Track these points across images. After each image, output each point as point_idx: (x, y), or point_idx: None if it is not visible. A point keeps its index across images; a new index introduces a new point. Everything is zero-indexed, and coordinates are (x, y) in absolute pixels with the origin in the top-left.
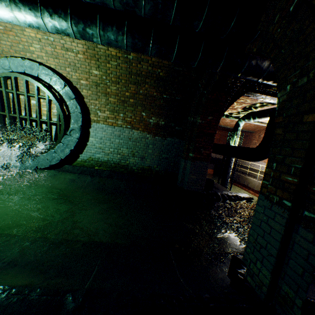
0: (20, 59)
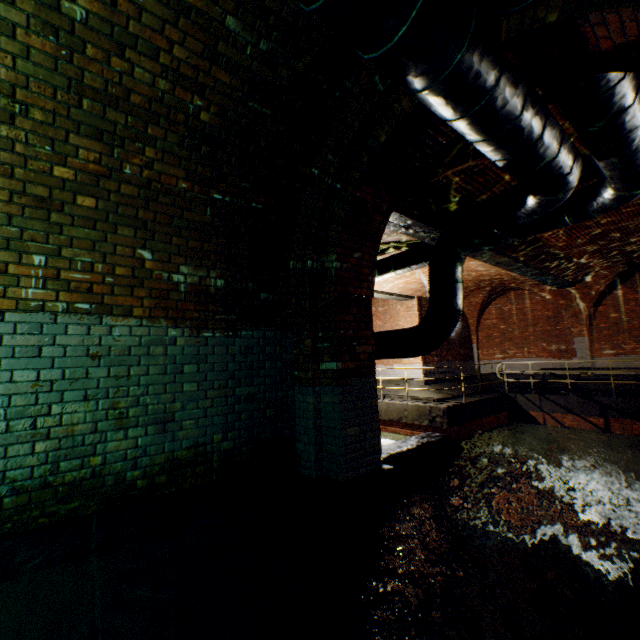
0: None
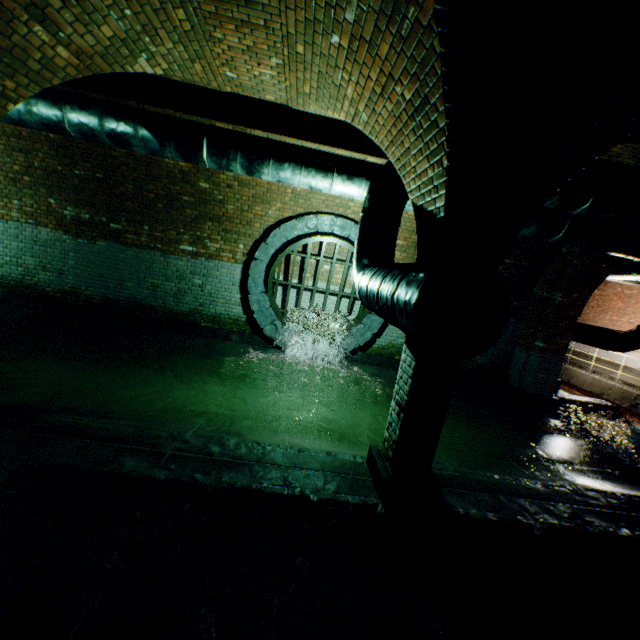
0: (332, 217)
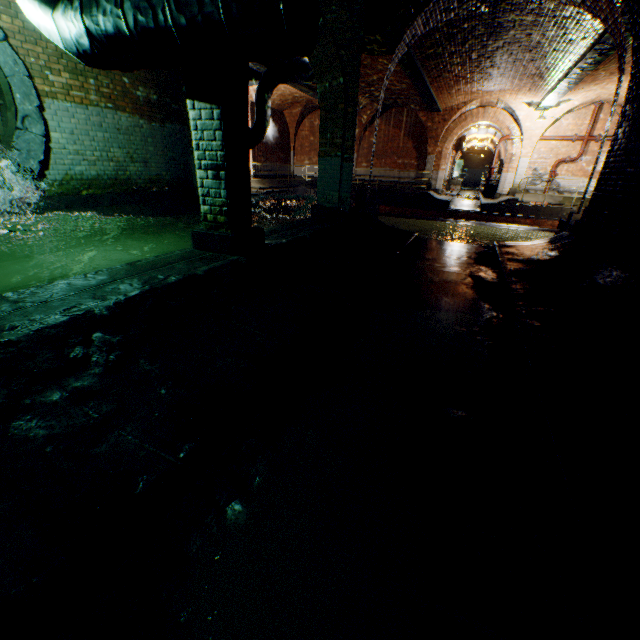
0: None
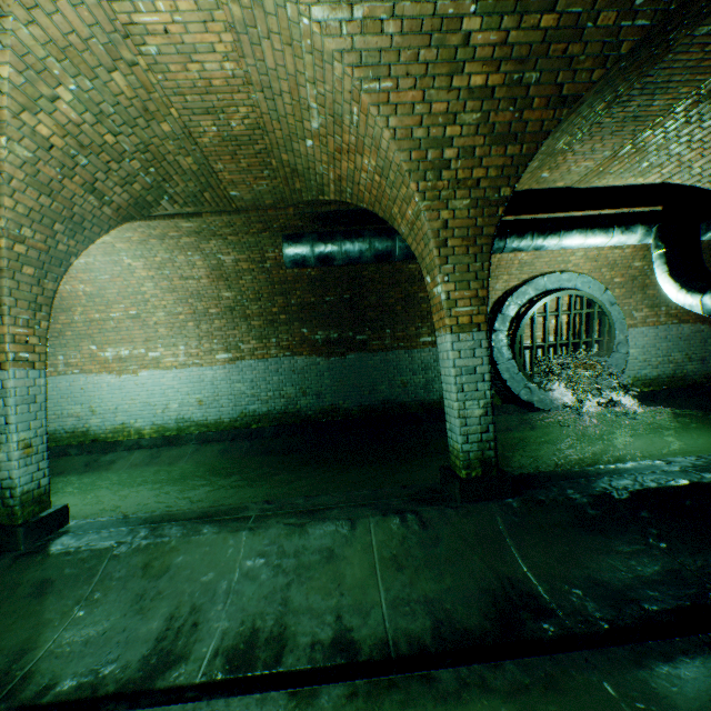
0: (557, 274)
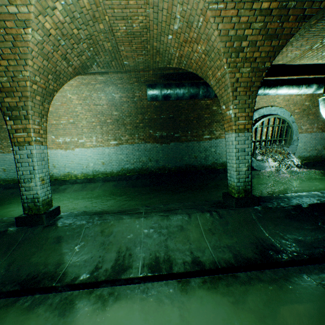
0: (269, 107)
